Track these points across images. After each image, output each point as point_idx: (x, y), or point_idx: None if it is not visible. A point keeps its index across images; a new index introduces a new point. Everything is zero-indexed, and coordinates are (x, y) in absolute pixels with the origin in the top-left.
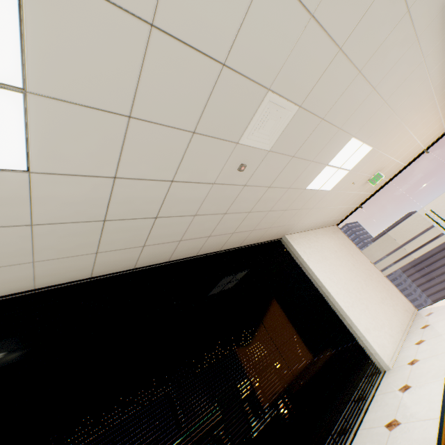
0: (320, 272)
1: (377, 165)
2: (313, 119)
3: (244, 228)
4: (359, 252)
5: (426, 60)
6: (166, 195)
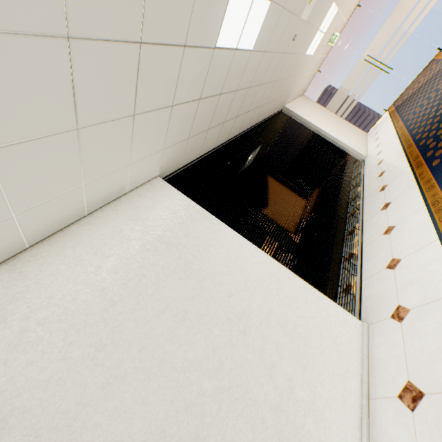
0: (314, 122)
1: (335, 25)
2: None
3: (275, 97)
4: (324, 109)
5: None
6: (269, 65)
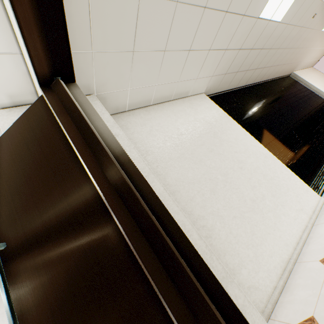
0: (316, 86)
1: None
2: None
3: (287, 61)
4: None
5: None
6: (288, 34)
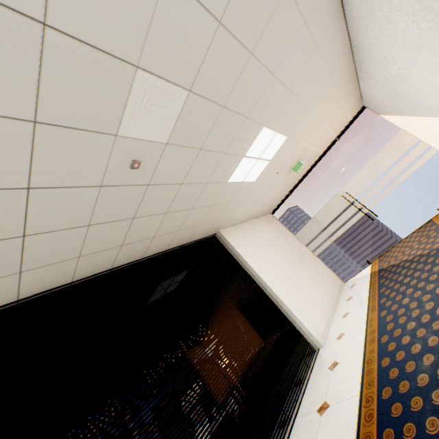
0: (255, 263)
1: (296, 153)
2: (213, 107)
3: (166, 230)
4: (293, 236)
5: (319, 47)
6: (27, 206)
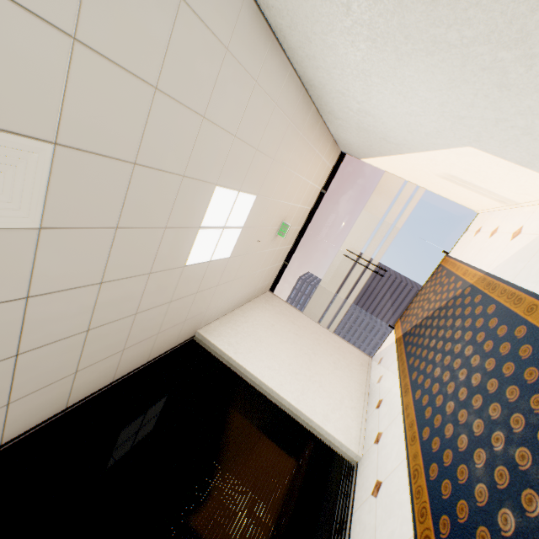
0: (255, 364)
1: (277, 214)
2: (115, 165)
3: (99, 355)
4: (301, 314)
5: (260, 83)
6: None
